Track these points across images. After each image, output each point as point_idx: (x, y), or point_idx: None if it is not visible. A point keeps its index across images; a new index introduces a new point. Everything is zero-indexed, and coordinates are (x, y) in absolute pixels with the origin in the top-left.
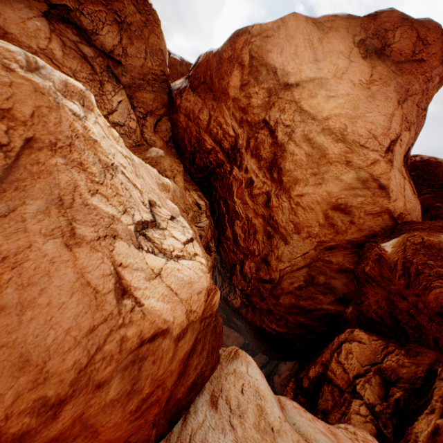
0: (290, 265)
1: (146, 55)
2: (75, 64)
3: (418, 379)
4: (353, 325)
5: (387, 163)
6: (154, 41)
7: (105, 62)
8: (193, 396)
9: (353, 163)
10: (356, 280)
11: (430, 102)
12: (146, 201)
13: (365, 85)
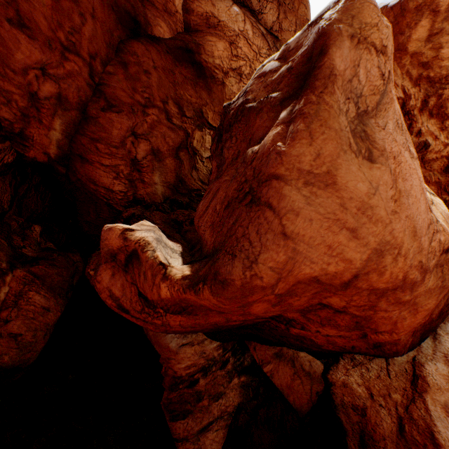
0: None
1: (295, 28)
2: (259, 42)
3: None
4: None
5: None
6: (302, 12)
7: (271, 38)
8: (438, 322)
9: None
10: None
11: None
12: None
13: None
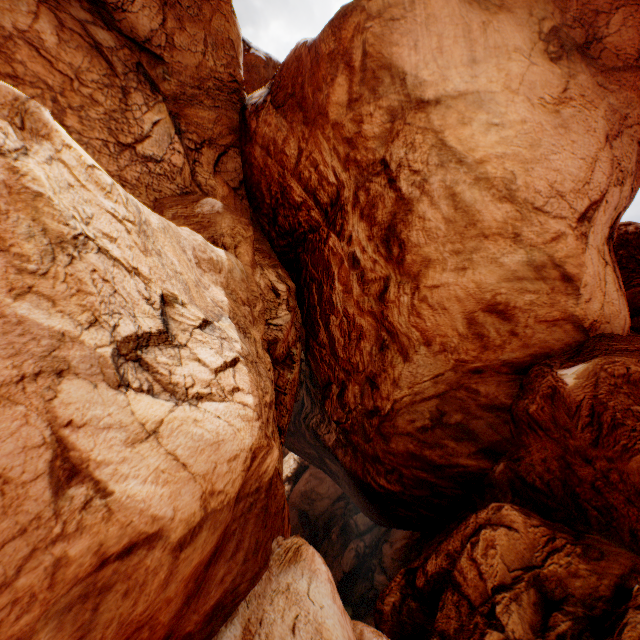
0: (411, 393)
1: (205, 48)
2: (80, 59)
3: (599, 600)
4: (504, 491)
5: (580, 238)
6: (220, 26)
7: (134, 57)
8: (216, 625)
9: (522, 236)
10: (513, 424)
11: None
12: (155, 297)
13: (554, 106)
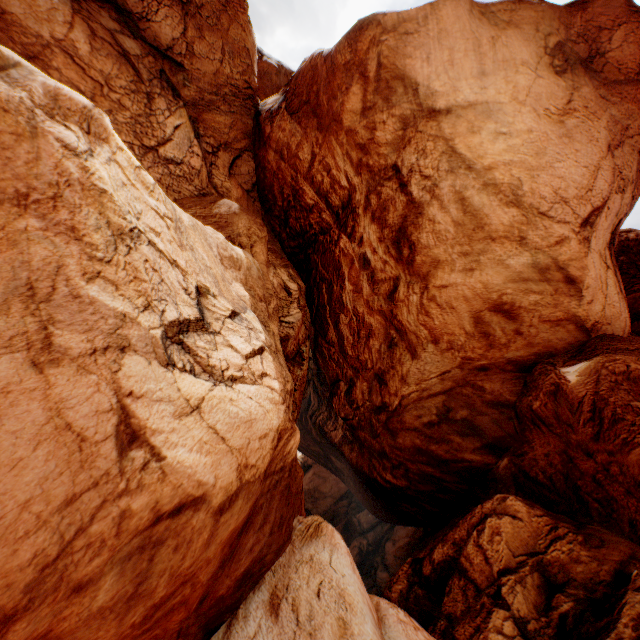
0: (418, 389)
1: (223, 56)
2: (110, 66)
3: (600, 584)
4: (507, 486)
5: (583, 242)
6: (237, 35)
7: (158, 64)
8: (245, 591)
9: (528, 240)
10: (517, 420)
11: None
12: (192, 288)
13: (558, 117)
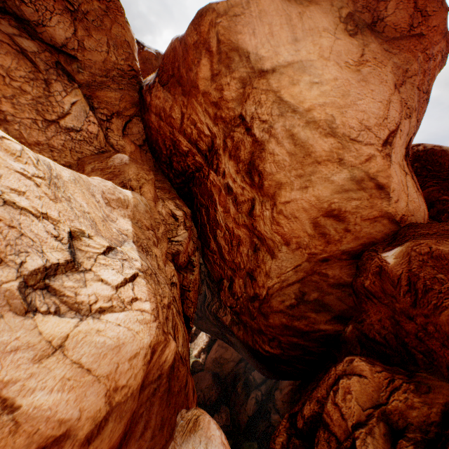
0: (279, 281)
1: (108, 48)
2: (9, 61)
3: (432, 425)
4: (354, 346)
5: (386, 157)
6: (118, 32)
7: (54, 58)
8: None
9: (345, 160)
10: (355, 295)
11: (432, 83)
12: (64, 234)
13: (355, 67)
